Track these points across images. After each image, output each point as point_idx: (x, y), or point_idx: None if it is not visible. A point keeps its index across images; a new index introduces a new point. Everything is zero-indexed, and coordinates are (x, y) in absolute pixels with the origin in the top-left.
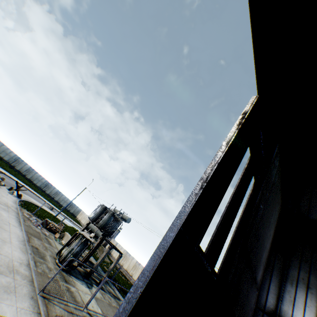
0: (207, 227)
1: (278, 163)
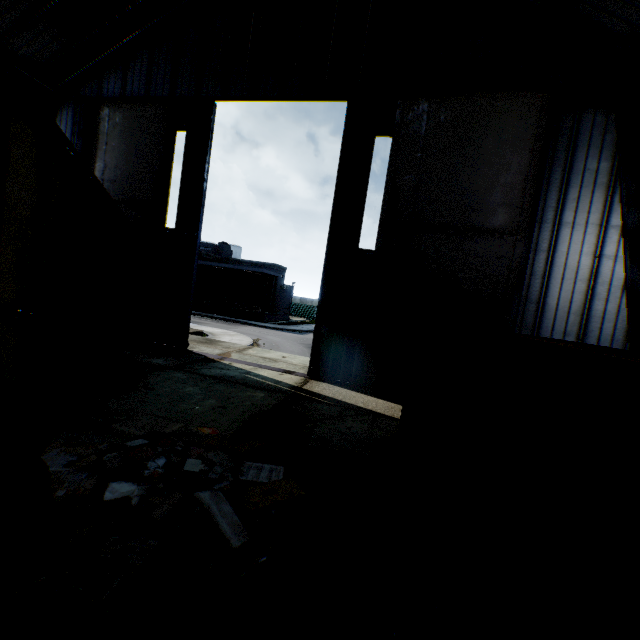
0: (358, 236)
1: (427, 104)
